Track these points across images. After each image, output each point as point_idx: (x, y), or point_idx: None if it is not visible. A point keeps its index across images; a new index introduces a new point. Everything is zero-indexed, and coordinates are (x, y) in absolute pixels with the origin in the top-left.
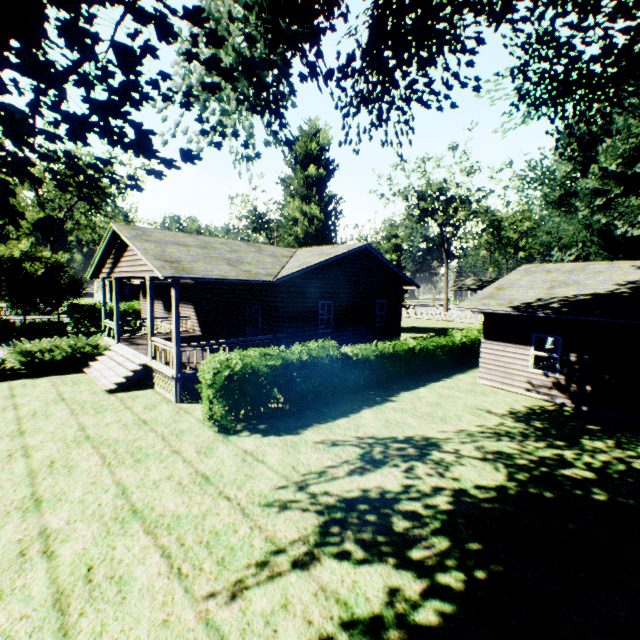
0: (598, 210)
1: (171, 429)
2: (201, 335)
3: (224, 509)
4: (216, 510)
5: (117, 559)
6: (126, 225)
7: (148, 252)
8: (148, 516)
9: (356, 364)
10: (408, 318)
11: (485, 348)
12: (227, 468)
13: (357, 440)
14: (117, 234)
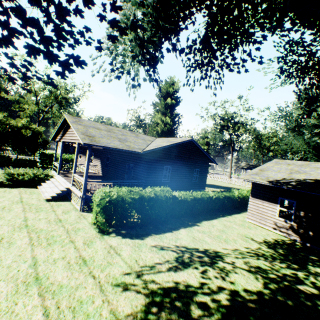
0: (316, 135)
1: (73, 226)
2: (102, 175)
3: (90, 284)
4: (85, 284)
5: (15, 313)
6: (71, 116)
7: (79, 130)
8: (44, 283)
9: (180, 202)
10: (209, 179)
11: (251, 202)
12: (98, 256)
13: (175, 247)
14: (66, 120)
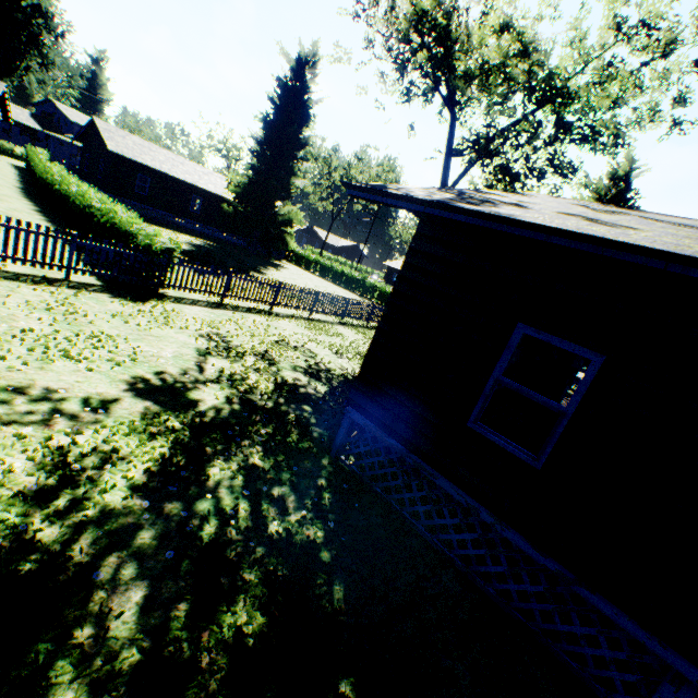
0: None
1: None
2: None
3: None
4: None
5: None
6: None
7: None
8: None
9: None
10: None
11: None
12: (6, 161)
13: None
14: None
